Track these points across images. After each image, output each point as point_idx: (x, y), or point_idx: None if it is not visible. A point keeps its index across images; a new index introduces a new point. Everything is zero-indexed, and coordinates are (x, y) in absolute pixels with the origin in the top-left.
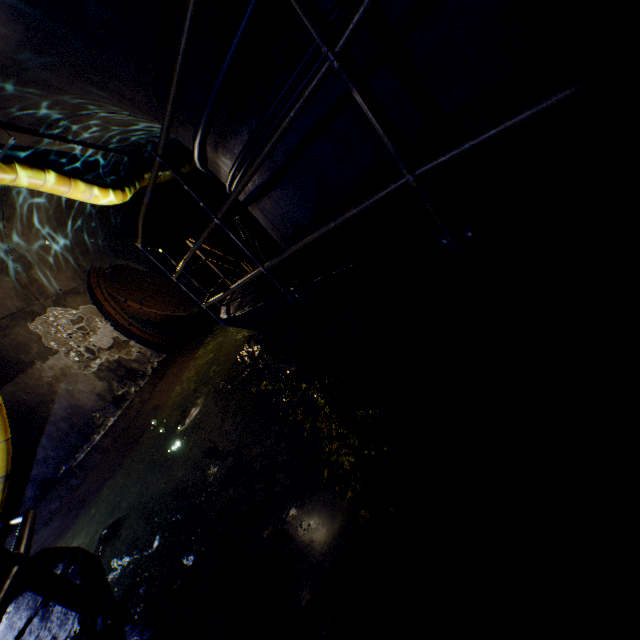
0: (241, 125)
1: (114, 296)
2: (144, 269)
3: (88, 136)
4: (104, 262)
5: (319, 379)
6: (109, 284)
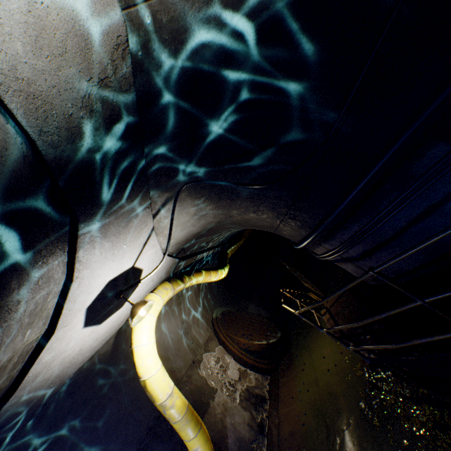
0: (351, 223)
1: (230, 336)
2: (234, 310)
3: (211, 244)
4: (216, 312)
5: None
6: (222, 327)
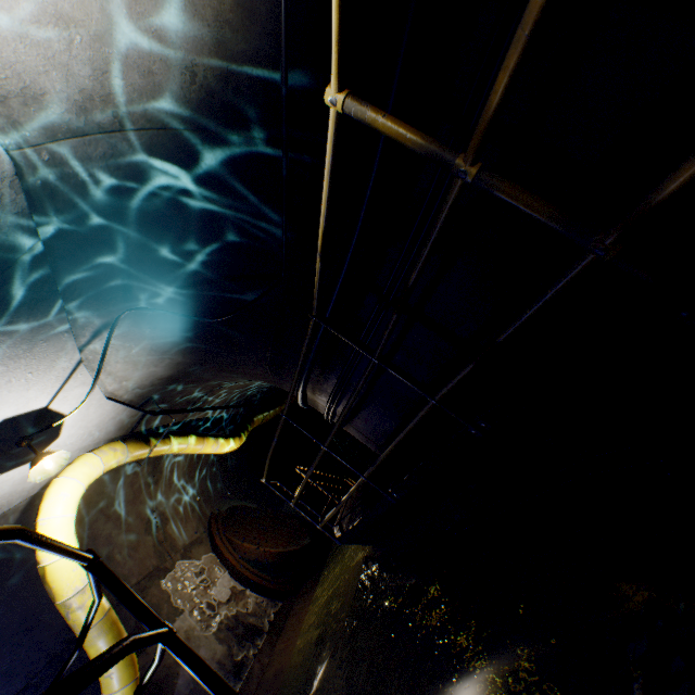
0: (330, 374)
1: (231, 539)
2: (255, 505)
3: (217, 401)
4: (222, 505)
5: (440, 583)
6: (226, 527)
